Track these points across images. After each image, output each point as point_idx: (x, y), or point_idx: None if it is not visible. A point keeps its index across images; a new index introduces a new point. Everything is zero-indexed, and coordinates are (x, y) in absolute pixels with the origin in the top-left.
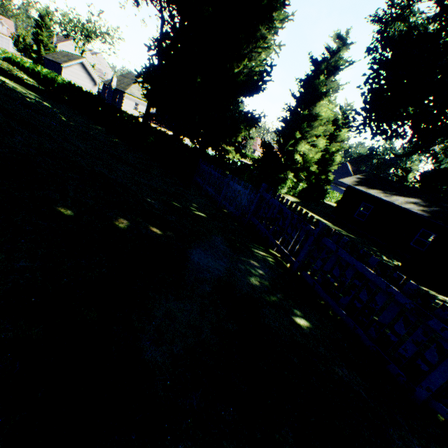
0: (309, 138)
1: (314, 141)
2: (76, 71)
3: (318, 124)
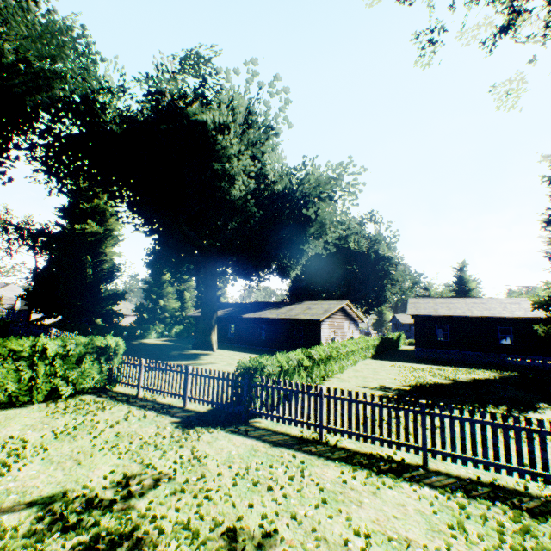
0: (167, 295)
1: (185, 295)
2: None
3: (168, 285)
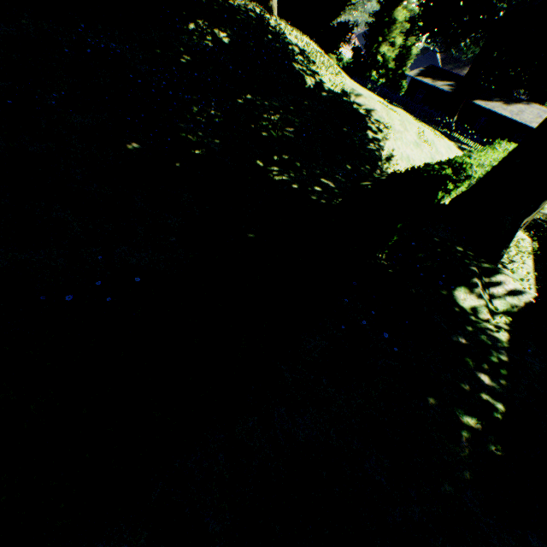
0: (388, 41)
1: (393, 39)
2: None
3: (395, 28)
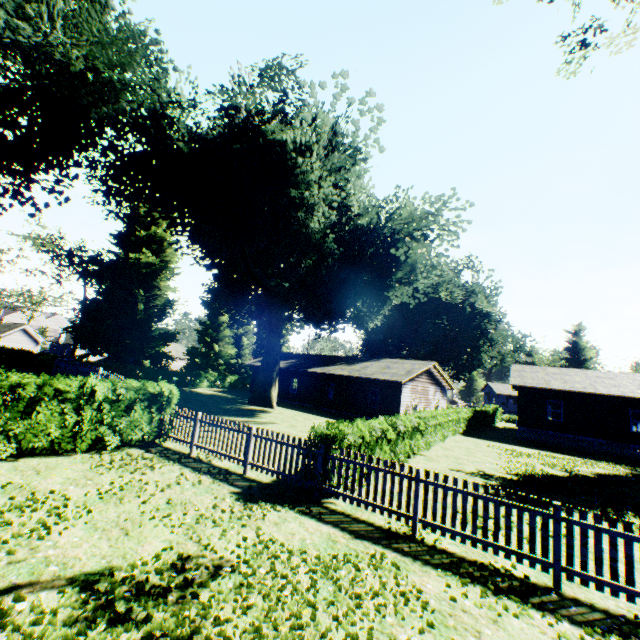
0: (223, 339)
1: (242, 340)
2: (17, 337)
3: (225, 328)
